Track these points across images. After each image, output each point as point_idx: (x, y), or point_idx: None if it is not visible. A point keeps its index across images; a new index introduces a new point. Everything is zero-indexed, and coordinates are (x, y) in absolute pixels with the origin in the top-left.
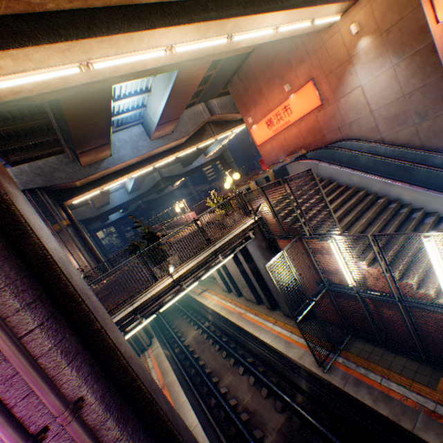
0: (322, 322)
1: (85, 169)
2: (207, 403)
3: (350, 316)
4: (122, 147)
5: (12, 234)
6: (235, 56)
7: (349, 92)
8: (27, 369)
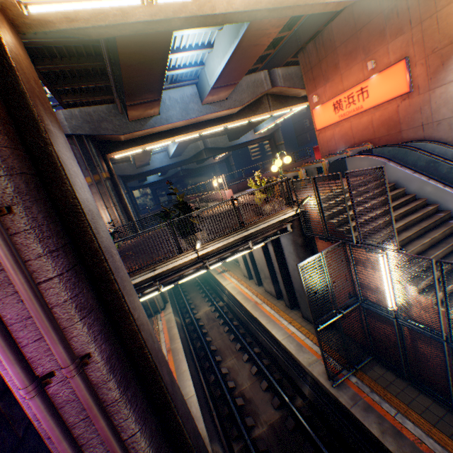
0: (344, 336)
1: (131, 124)
2: (206, 378)
3: (378, 339)
4: (172, 106)
5: (46, 176)
6: (317, 17)
7: (450, 81)
8: (40, 317)
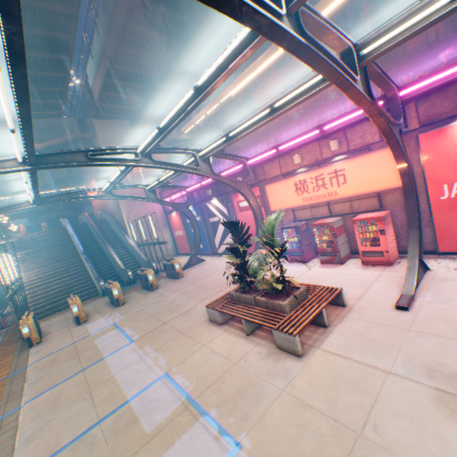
0: None
1: None
2: None
3: None
4: None
5: None
6: None
7: None
8: None
